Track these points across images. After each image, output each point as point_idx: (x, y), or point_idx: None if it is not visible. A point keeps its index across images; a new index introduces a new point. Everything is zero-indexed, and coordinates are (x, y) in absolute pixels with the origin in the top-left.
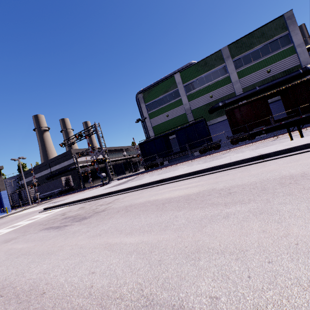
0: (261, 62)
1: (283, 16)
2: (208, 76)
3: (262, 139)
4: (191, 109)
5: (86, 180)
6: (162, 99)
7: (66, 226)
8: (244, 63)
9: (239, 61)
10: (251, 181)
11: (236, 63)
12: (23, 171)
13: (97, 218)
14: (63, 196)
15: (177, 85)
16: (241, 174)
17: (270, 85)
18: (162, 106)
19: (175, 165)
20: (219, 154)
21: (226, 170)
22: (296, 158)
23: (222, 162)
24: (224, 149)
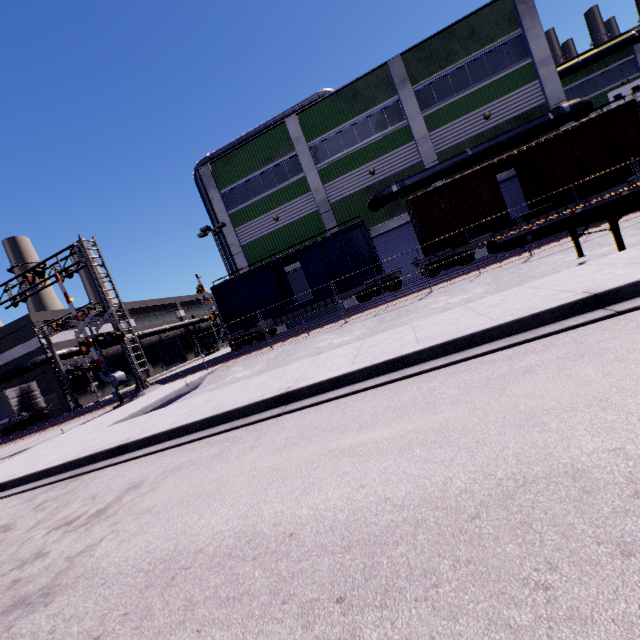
0: (471, 96)
1: None
2: (363, 125)
3: (498, 260)
4: (330, 202)
5: (84, 387)
6: (259, 179)
7: None
8: (438, 97)
9: (427, 91)
10: None
11: (420, 97)
12: None
13: None
14: (12, 443)
15: (293, 146)
16: (602, 370)
17: (493, 145)
18: (263, 196)
19: (307, 334)
20: (409, 300)
21: (496, 352)
22: None
23: (466, 326)
24: (417, 288)
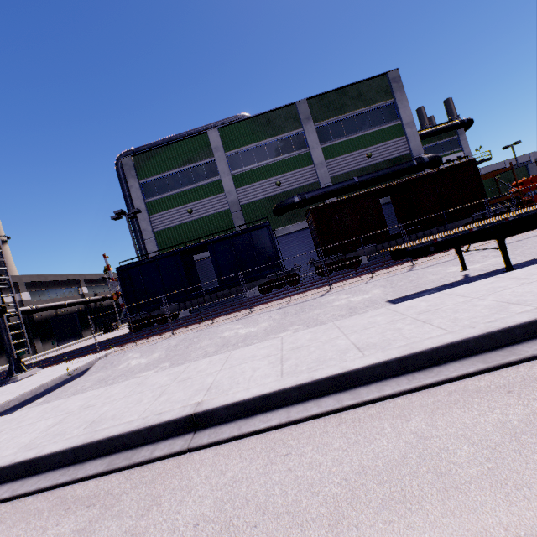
0: (358, 139)
1: (387, 75)
2: (273, 146)
3: (385, 266)
4: (241, 204)
5: None
6: (179, 175)
7: None
8: (333, 135)
9: (325, 130)
10: None
11: (320, 133)
12: None
13: None
14: None
15: (212, 153)
16: None
17: (374, 177)
18: (180, 191)
19: (211, 321)
20: (311, 295)
21: (476, 375)
22: None
23: (416, 335)
24: (317, 285)
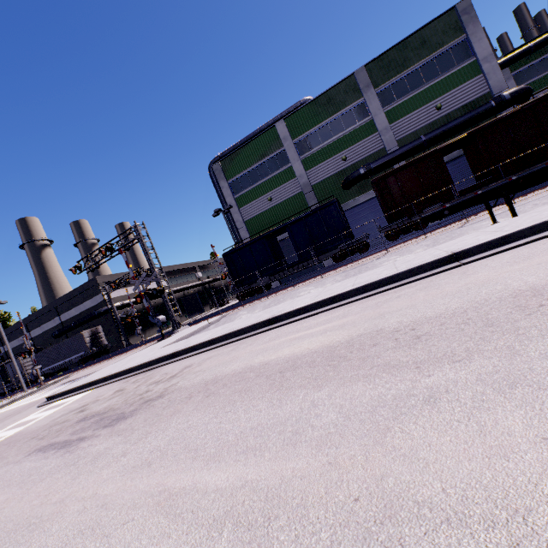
0: (425, 92)
1: (455, 9)
2: (336, 123)
3: (441, 226)
4: (311, 184)
5: (132, 331)
6: (257, 170)
7: (81, 442)
8: (397, 96)
9: (387, 92)
10: (453, 308)
11: (382, 97)
12: (6, 327)
13: (146, 415)
14: (89, 367)
15: (281, 143)
16: (426, 293)
17: (443, 131)
18: (260, 183)
19: (293, 287)
20: (370, 259)
21: (392, 289)
22: (522, 253)
23: (382, 275)
24: (377, 250)
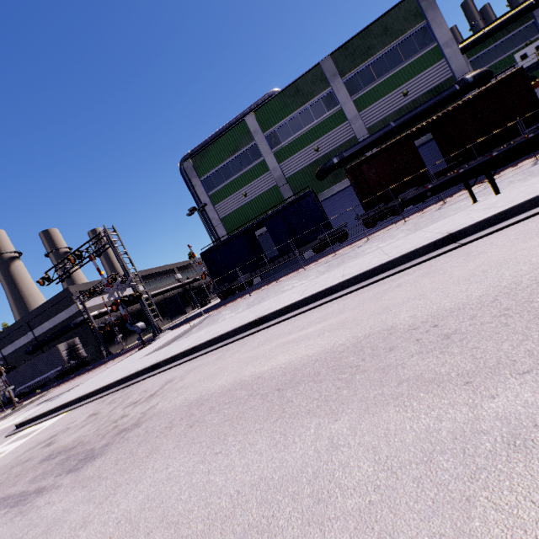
0: (390, 79)
1: None
2: (306, 114)
3: (419, 209)
4: (286, 177)
5: (112, 339)
6: (229, 166)
7: (38, 497)
8: (364, 84)
9: (354, 80)
10: (477, 296)
11: (349, 85)
12: None
13: (118, 455)
14: (67, 383)
15: (252, 137)
16: (432, 280)
17: (411, 117)
18: (233, 179)
19: (276, 282)
20: (351, 248)
21: (388, 277)
22: (529, 227)
23: (373, 263)
24: (357, 238)
